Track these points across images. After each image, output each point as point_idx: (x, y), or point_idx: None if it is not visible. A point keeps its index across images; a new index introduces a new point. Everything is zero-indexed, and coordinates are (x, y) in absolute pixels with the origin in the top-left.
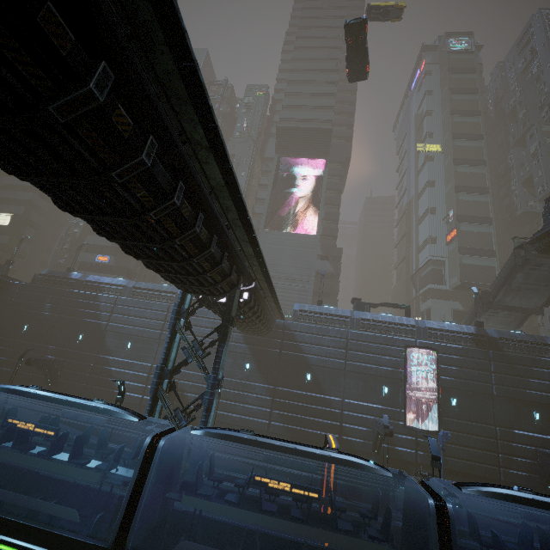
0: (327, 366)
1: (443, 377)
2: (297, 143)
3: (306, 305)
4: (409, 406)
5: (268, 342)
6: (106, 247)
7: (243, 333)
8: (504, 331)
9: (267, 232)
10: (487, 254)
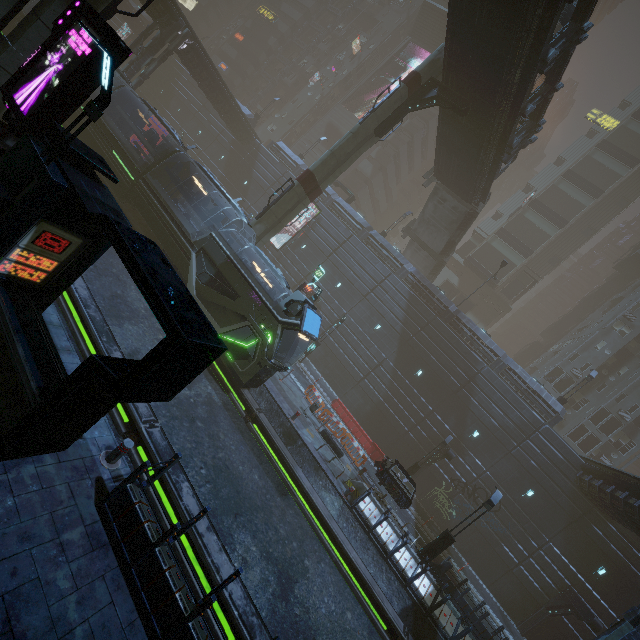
0: (259, 183)
1: (311, 230)
2: (433, 30)
3: (283, 145)
4: (280, 232)
5: (242, 150)
6: (231, 59)
7: (235, 138)
8: (382, 237)
9: (342, 108)
10: (522, 251)
